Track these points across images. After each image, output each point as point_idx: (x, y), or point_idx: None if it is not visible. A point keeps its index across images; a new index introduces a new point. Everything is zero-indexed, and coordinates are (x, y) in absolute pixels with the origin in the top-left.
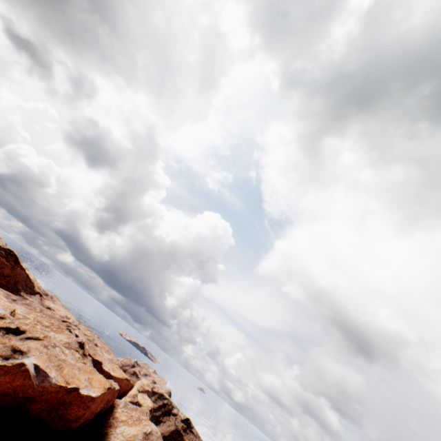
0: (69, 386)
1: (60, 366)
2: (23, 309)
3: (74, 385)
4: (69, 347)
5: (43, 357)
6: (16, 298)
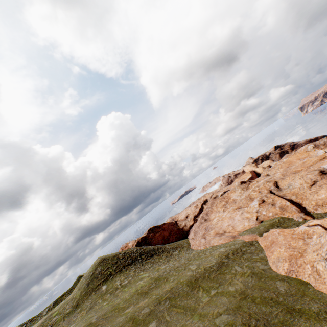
0: None
1: (294, 173)
2: (214, 214)
3: (326, 154)
4: (246, 188)
5: (314, 166)
6: (202, 220)
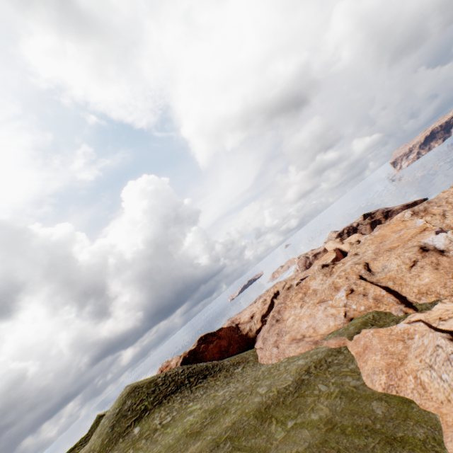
0: (431, 226)
1: (389, 250)
2: (289, 312)
3: (427, 225)
4: (330, 273)
5: (413, 241)
6: (272, 321)
